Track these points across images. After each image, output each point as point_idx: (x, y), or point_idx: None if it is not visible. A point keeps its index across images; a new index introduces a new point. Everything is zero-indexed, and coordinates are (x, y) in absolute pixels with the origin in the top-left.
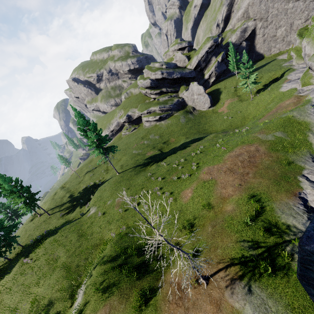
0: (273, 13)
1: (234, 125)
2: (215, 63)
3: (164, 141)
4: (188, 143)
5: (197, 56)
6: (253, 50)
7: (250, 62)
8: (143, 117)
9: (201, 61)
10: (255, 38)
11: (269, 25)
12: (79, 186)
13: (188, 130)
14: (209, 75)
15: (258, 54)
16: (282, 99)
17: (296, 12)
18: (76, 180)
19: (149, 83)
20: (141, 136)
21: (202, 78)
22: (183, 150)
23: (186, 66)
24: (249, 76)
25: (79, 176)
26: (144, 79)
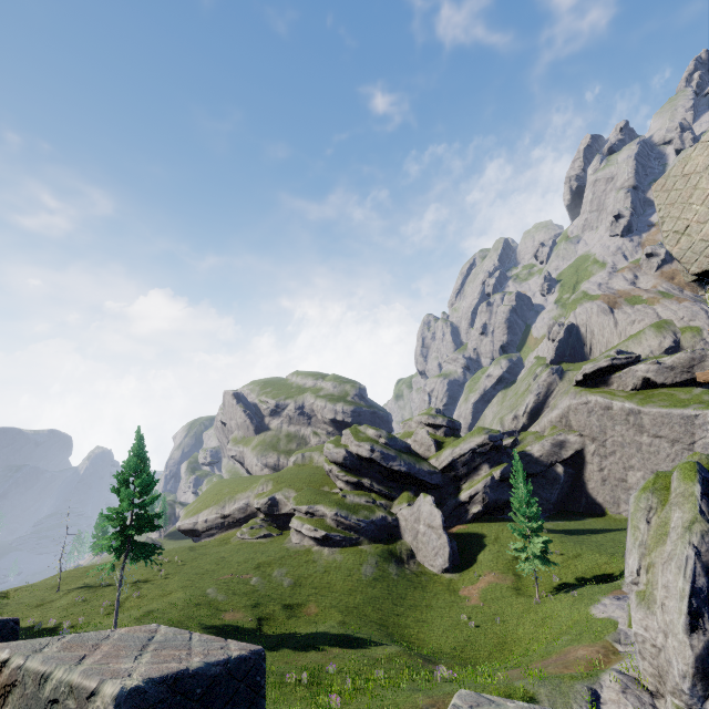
0: (614, 437)
1: (471, 652)
2: (486, 476)
3: (292, 599)
4: (327, 637)
5: (454, 449)
6: (582, 488)
7: (533, 506)
8: (296, 517)
9: (460, 461)
10: (584, 467)
11: (610, 456)
12: (28, 612)
13: (362, 603)
14: (470, 495)
15: (593, 502)
16: (581, 638)
17: (659, 454)
18: (43, 594)
19: (342, 455)
20: (261, 559)
21: (455, 494)
22: (295, 653)
23: (429, 459)
24: (531, 537)
25: (58, 587)
26: (337, 445)
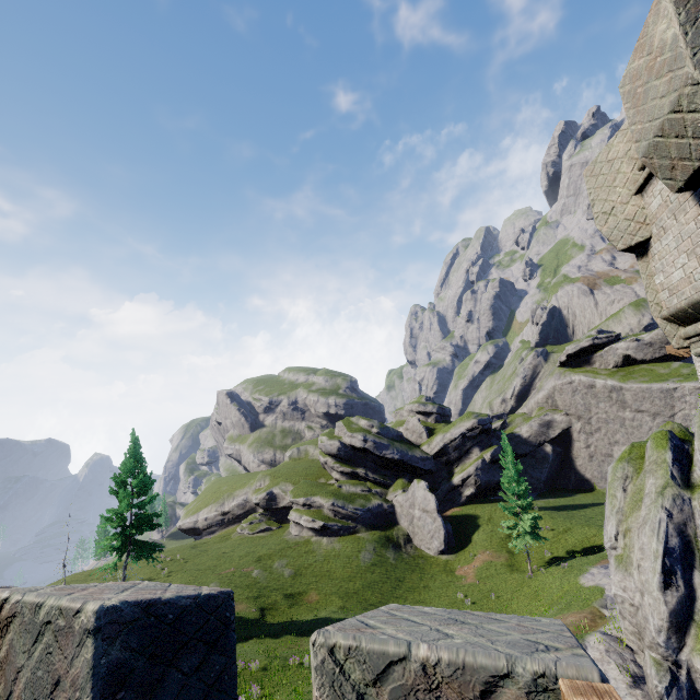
0: (598, 414)
1: None
2: (477, 459)
3: (293, 589)
4: (328, 622)
5: (444, 435)
6: (571, 465)
7: (522, 484)
8: (294, 509)
9: (451, 446)
10: (572, 445)
11: (596, 433)
12: None
13: (361, 588)
14: (463, 479)
15: (582, 478)
16: (571, 606)
17: (642, 428)
18: None
19: (336, 447)
20: (262, 552)
21: (448, 479)
22: (298, 638)
23: (421, 445)
24: (521, 515)
25: None
26: (331, 437)
